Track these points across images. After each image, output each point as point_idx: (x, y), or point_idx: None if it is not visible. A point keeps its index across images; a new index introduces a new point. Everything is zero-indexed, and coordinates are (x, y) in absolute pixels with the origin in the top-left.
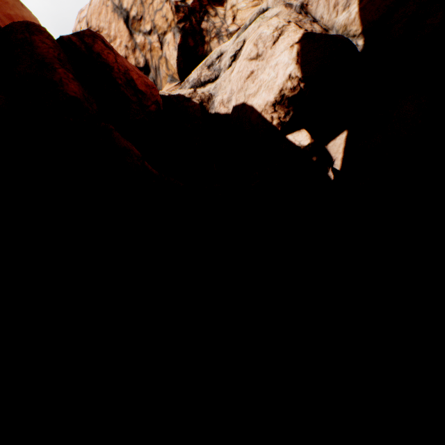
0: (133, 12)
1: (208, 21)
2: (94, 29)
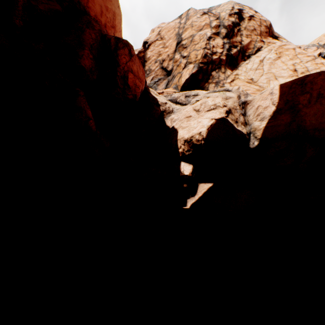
0: (184, 42)
1: (217, 73)
2: (161, 36)
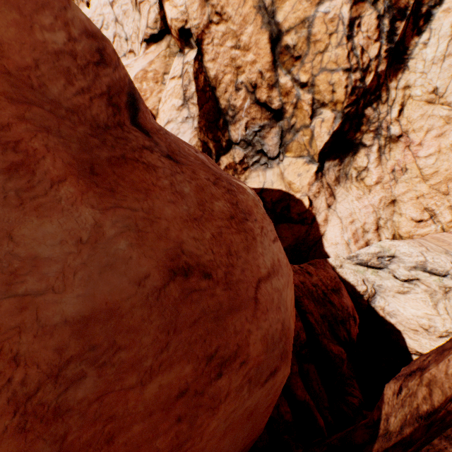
0: (290, 38)
1: (375, 110)
2: (214, 6)
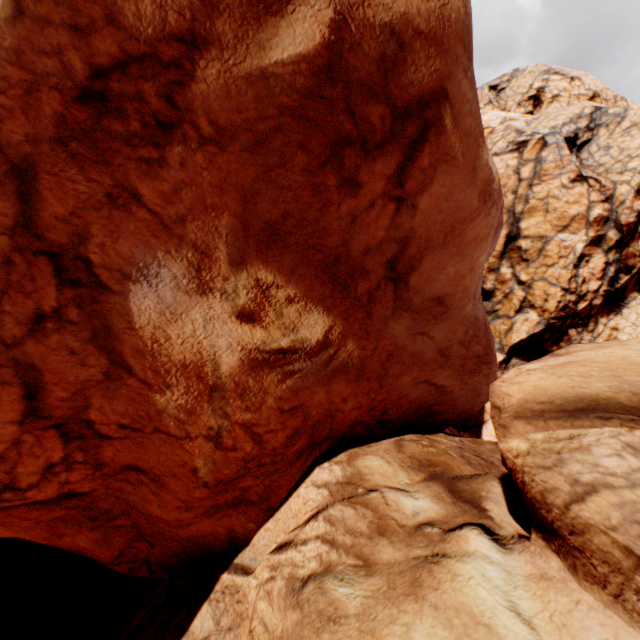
0: (524, 243)
1: (578, 334)
2: None
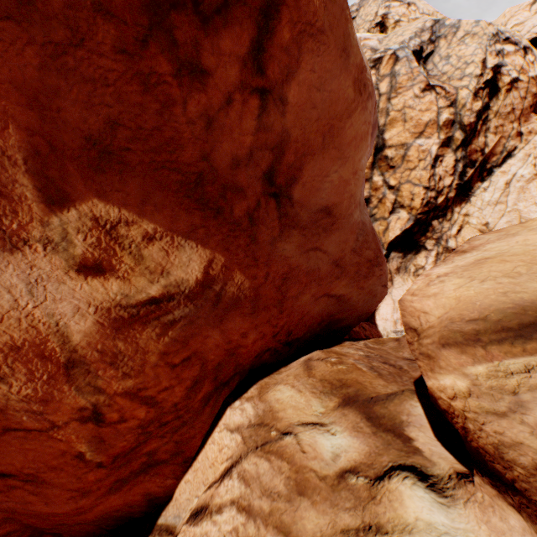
0: (390, 152)
1: (440, 224)
2: None
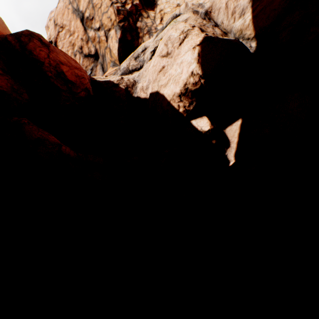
0: (87, 13)
1: (141, 22)
2: (59, 25)
